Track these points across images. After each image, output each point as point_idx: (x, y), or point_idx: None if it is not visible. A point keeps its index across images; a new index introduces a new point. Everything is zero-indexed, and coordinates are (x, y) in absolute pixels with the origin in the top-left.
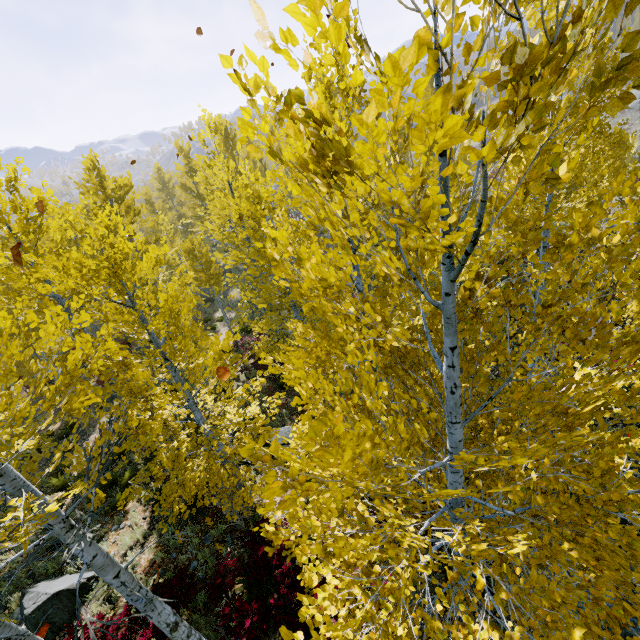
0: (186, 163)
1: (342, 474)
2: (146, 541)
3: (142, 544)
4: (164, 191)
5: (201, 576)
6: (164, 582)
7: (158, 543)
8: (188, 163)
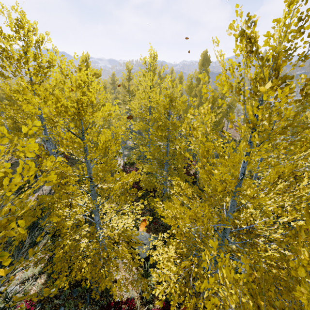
0: (128, 74)
1: None
2: (39, 276)
3: (36, 278)
4: (112, 85)
5: None
6: None
7: (45, 281)
8: (129, 74)
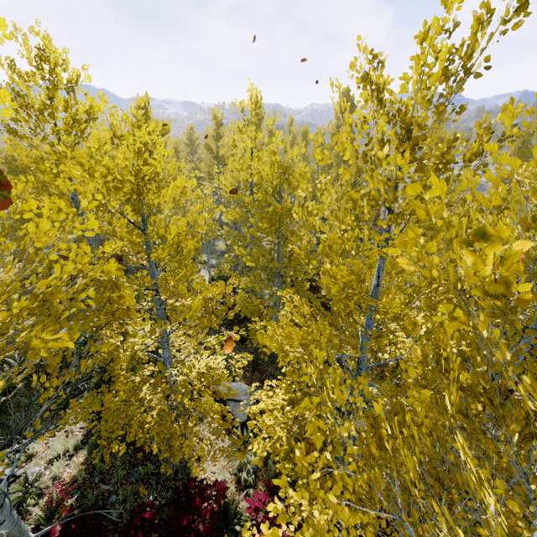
0: (215, 128)
1: (337, 518)
2: (75, 453)
3: (71, 455)
4: (190, 146)
5: (115, 516)
6: (77, 518)
7: (86, 460)
8: (217, 129)
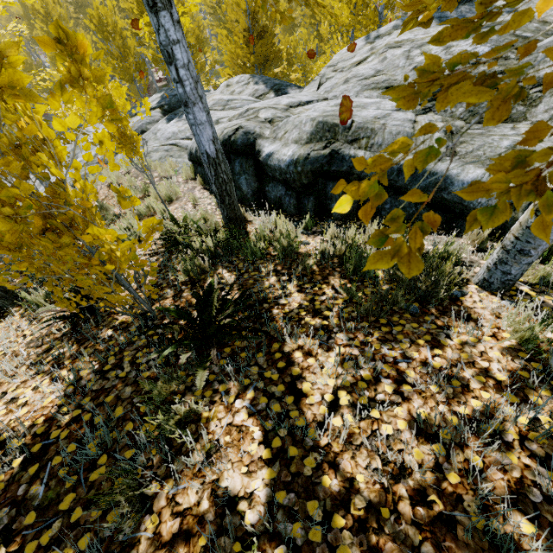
0: None
1: None
2: None
3: None
4: None
5: None
6: None
7: None
8: None
